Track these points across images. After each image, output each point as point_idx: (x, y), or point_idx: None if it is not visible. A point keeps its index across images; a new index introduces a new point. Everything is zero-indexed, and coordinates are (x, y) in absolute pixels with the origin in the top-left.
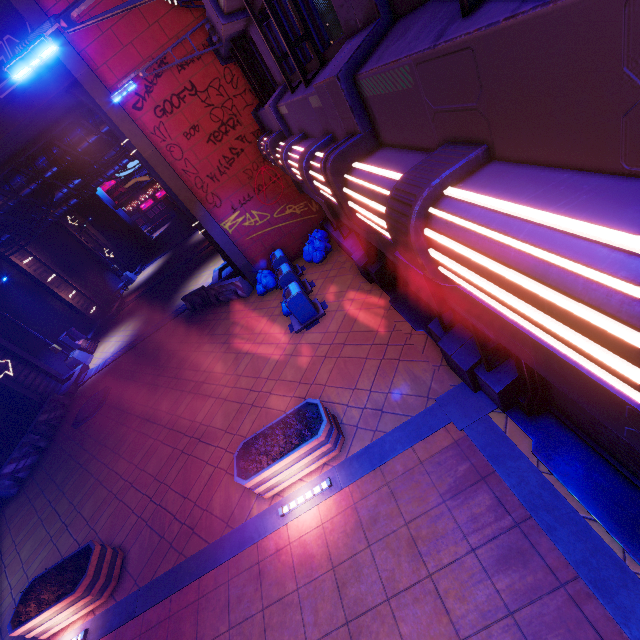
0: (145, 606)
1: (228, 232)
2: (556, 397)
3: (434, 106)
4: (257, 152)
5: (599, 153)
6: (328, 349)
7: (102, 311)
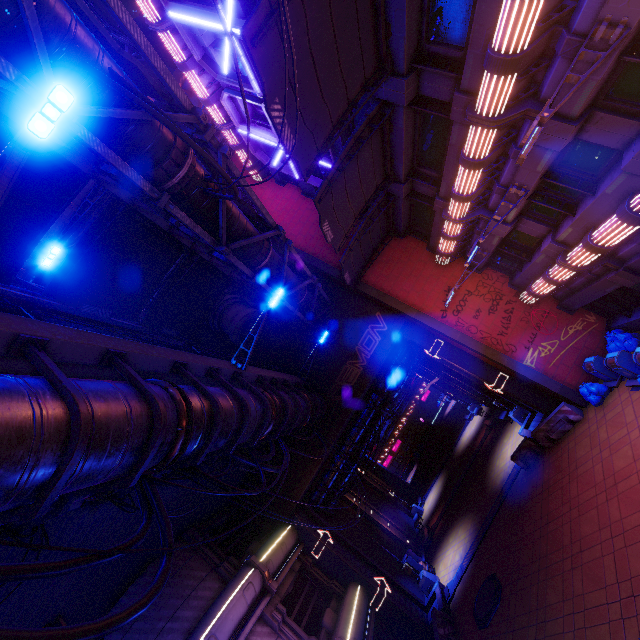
0: None
1: (531, 367)
2: None
3: None
4: (523, 305)
5: None
6: None
7: (414, 543)
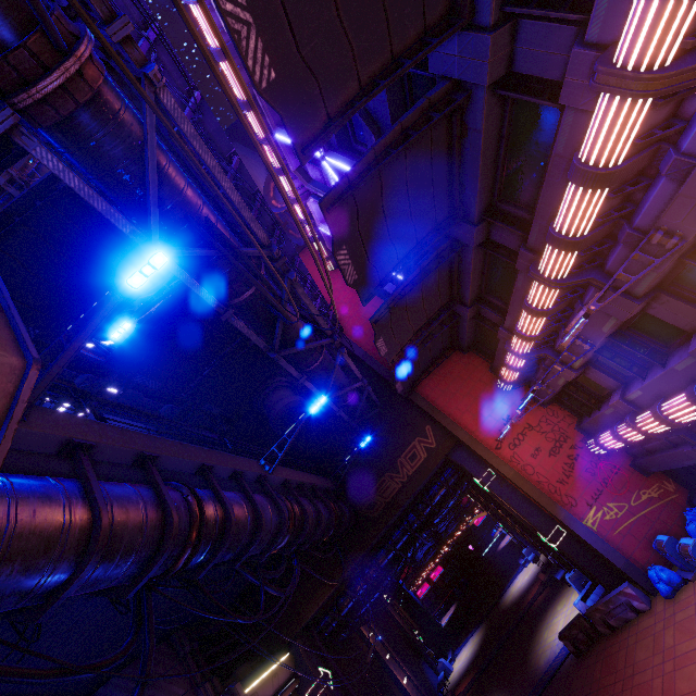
0: None
1: (592, 529)
2: None
3: None
4: (590, 453)
5: None
6: None
7: None
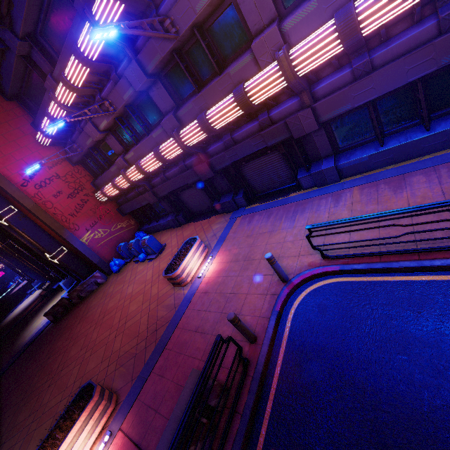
0: (150, 369)
1: (85, 244)
2: (254, 188)
3: (198, 107)
4: (96, 200)
5: (221, 98)
6: (178, 247)
7: None
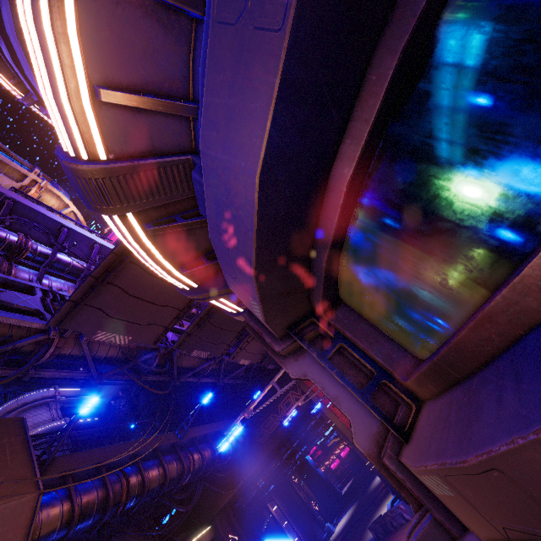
0: None
1: None
2: None
3: None
4: None
5: None
6: None
7: None
